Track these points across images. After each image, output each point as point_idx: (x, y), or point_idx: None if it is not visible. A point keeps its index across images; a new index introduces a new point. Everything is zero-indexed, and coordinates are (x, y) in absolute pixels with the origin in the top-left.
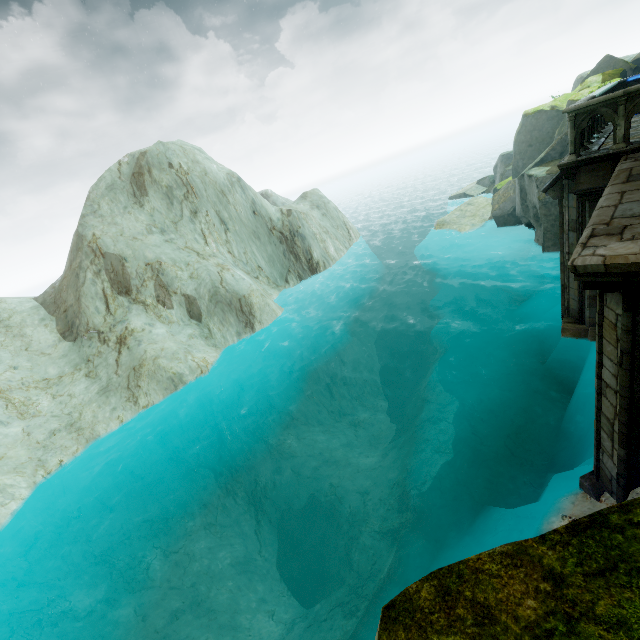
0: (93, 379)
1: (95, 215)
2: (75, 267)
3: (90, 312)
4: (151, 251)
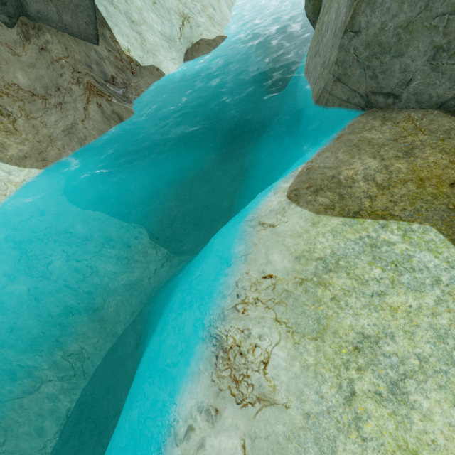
0: None
1: None
2: None
3: None
4: None
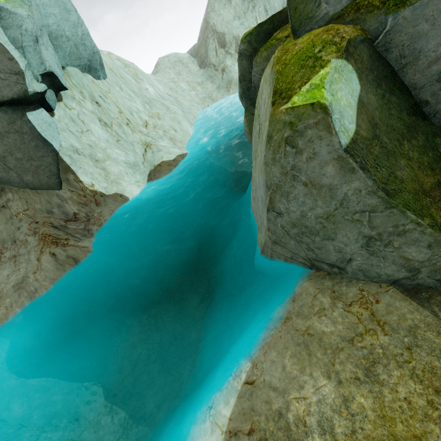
0: (214, 84)
1: (212, 9)
2: (205, 37)
3: (211, 58)
4: (235, 29)
